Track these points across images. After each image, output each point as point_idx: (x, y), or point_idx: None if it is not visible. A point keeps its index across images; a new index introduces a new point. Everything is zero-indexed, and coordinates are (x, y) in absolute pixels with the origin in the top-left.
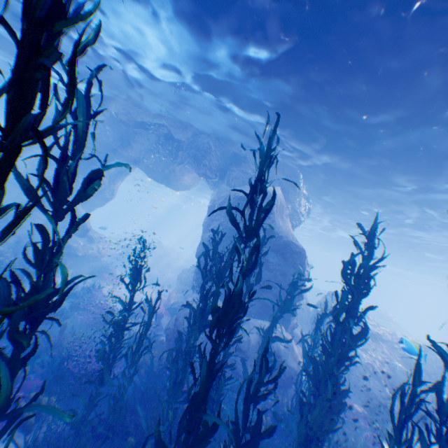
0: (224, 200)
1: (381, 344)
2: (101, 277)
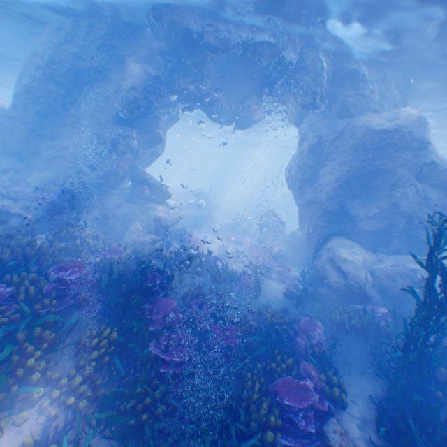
0: (338, 135)
1: None
2: (185, 241)
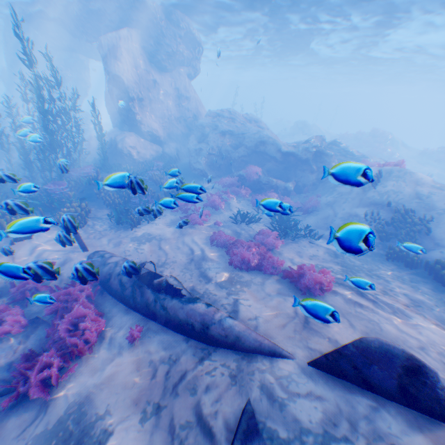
0: None
1: (228, 137)
2: None
